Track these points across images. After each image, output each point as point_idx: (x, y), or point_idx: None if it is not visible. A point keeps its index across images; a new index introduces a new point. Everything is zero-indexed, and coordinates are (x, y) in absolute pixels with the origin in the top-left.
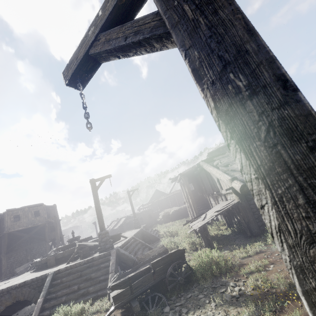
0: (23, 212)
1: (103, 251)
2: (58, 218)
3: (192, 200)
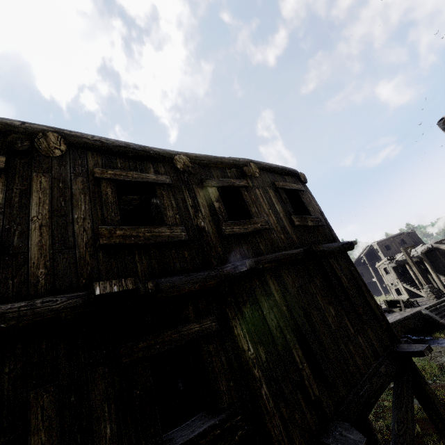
0: None
1: (438, 298)
2: None
3: (436, 274)
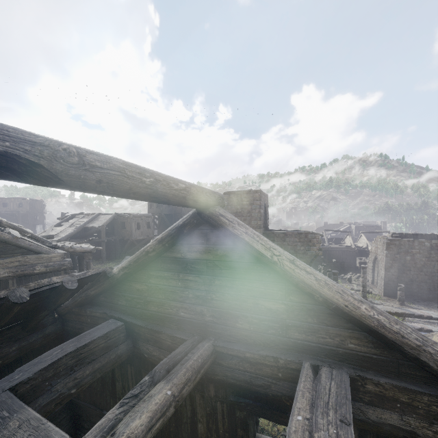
0: (10, 201)
1: None
2: (43, 211)
3: None
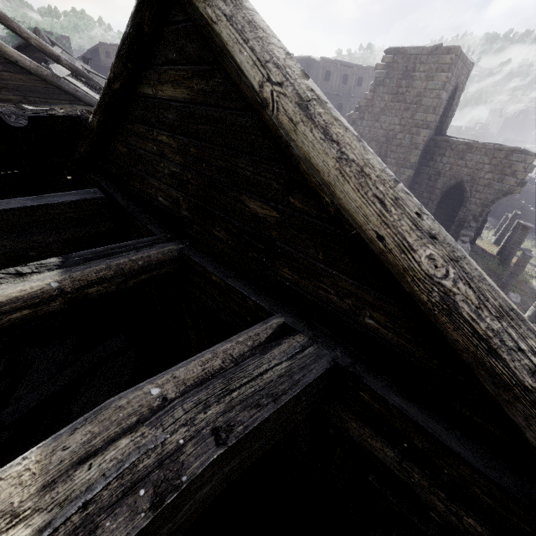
0: (113, 50)
1: None
2: None
3: None
